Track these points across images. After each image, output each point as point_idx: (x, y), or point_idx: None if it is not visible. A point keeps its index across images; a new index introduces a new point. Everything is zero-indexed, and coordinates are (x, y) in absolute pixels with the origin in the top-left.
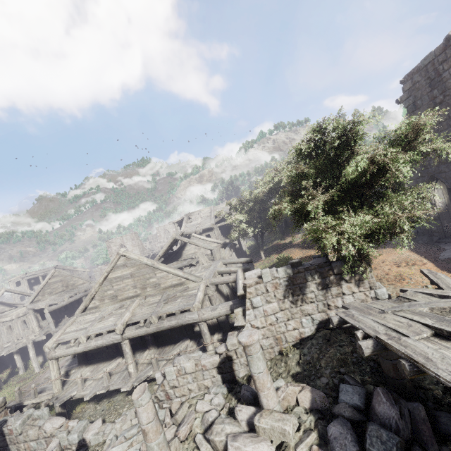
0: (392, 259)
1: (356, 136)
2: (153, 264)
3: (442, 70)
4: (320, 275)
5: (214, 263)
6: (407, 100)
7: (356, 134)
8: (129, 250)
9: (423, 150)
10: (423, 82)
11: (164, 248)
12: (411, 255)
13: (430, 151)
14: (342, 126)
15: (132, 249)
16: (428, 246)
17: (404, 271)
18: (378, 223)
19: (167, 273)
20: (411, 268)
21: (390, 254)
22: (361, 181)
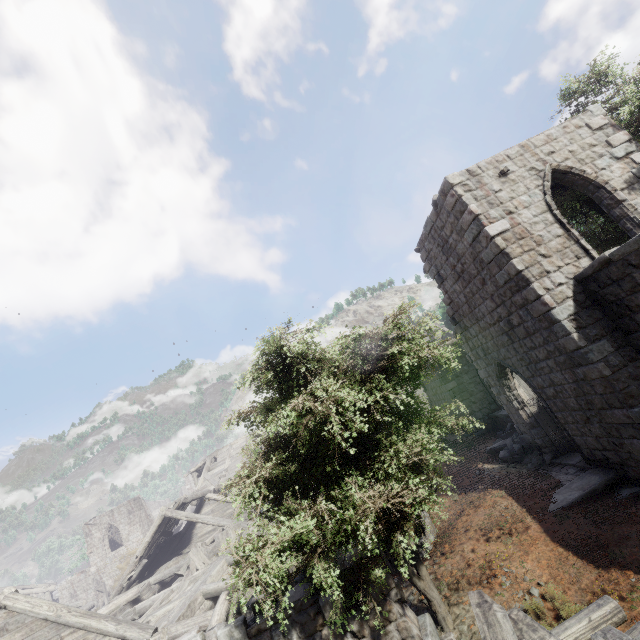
0: (479, 522)
1: (308, 356)
2: (58, 616)
3: (446, 236)
4: (302, 629)
5: (209, 569)
6: (431, 270)
7: (306, 354)
8: (123, 534)
9: (406, 364)
10: (435, 249)
11: (146, 539)
12: (509, 507)
13: (422, 362)
14: (273, 349)
15: (128, 531)
16: (538, 476)
17: (497, 552)
18: (339, 524)
19: (85, 632)
20: (506, 541)
21: (479, 509)
22: (320, 432)
